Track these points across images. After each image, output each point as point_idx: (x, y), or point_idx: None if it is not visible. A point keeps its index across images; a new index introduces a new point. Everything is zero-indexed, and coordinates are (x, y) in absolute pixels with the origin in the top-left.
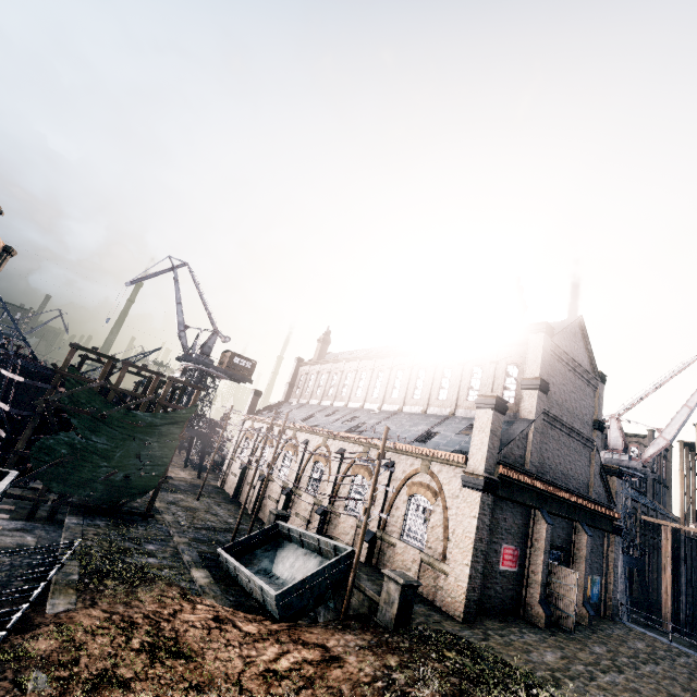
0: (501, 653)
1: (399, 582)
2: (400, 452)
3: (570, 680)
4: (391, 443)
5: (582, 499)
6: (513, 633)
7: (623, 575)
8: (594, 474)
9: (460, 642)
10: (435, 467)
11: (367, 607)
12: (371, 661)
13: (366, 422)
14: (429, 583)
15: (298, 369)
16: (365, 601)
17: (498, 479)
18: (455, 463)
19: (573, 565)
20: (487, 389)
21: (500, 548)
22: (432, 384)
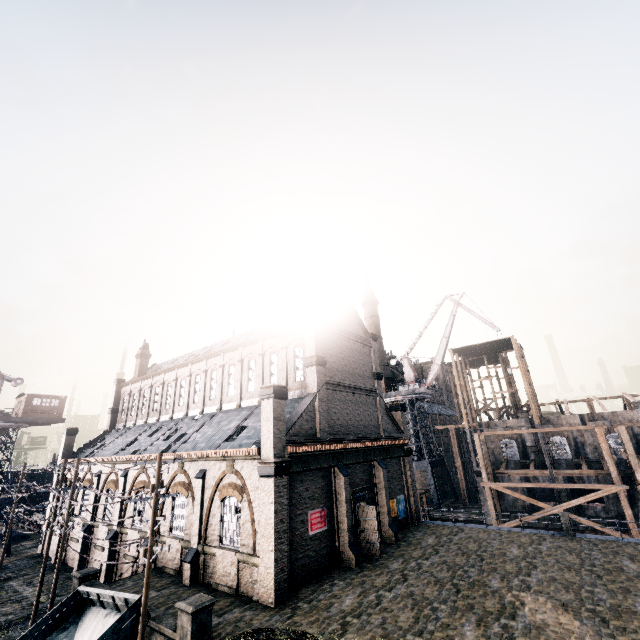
0: (301, 625)
1: (188, 612)
2: (208, 459)
3: (357, 618)
4: (199, 453)
5: (373, 441)
6: (324, 591)
7: (432, 477)
8: (381, 416)
9: (261, 636)
10: (238, 465)
11: None
12: None
13: (187, 432)
14: (247, 580)
15: (120, 391)
16: None
17: (289, 459)
18: (252, 456)
19: (378, 497)
20: (283, 373)
21: (306, 516)
22: (242, 378)
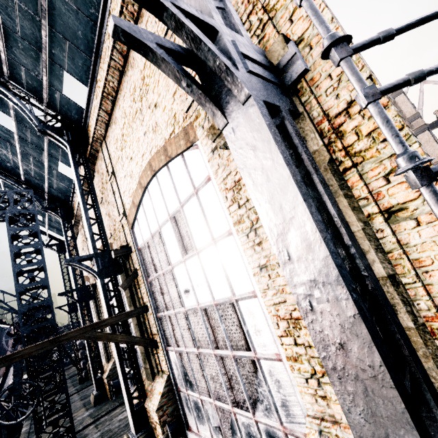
0: None
1: None
2: None
3: None
4: None
5: None
6: None
7: None
8: None
9: None
10: None
11: None
12: None
13: None
14: None
15: None
16: None
17: None
18: None
19: None
20: None
21: None
22: None
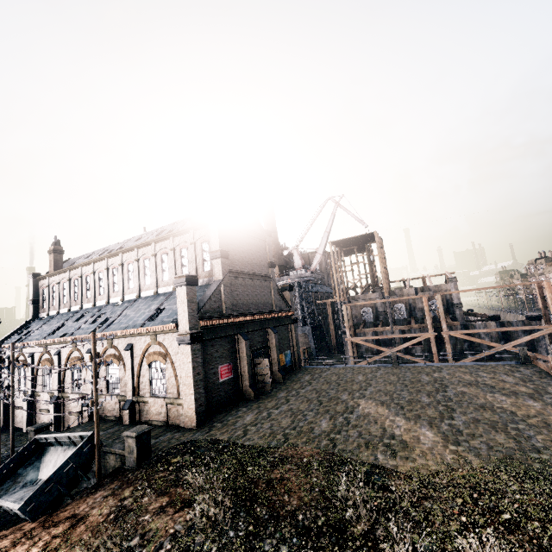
0: (216, 435)
1: (132, 436)
2: (134, 335)
3: (254, 426)
4: (126, 331)
5: (267, 314)
6: (231, 415)
7: (312, 337)
8: (274, 295)
9: (188, 445)
10: (160, 338)
11: (120, 461)
12: (110, 503)
13: (111, 316)
14: (175, 415)
15: (38, 284)
16: (118, 459)
17: (201, 331)
18: (171, 331)
19: (271, 353)
20: (193, 264)
21: (217, 370)
22: (157, 270)
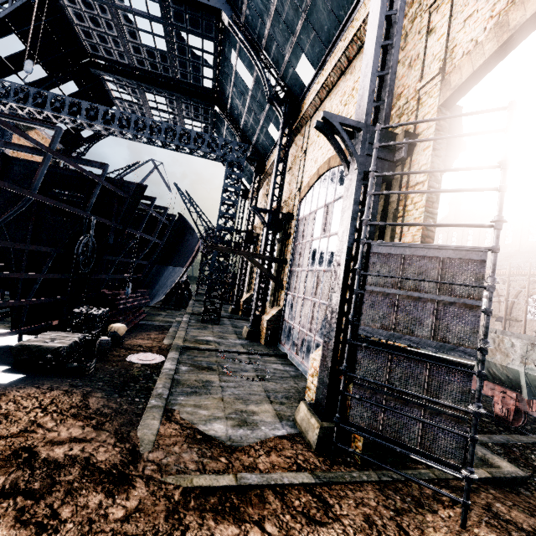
0: None
1: None
2: None
3: None
4: None
5: None
6: None
7: None
8: None
9: None
10: None
11: None
12: None
13: None
14: None
15: None
16: None
17: None
18: None
19: None
20: None
21: None
22: None
